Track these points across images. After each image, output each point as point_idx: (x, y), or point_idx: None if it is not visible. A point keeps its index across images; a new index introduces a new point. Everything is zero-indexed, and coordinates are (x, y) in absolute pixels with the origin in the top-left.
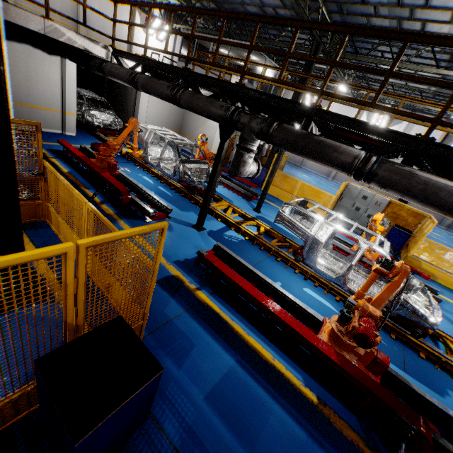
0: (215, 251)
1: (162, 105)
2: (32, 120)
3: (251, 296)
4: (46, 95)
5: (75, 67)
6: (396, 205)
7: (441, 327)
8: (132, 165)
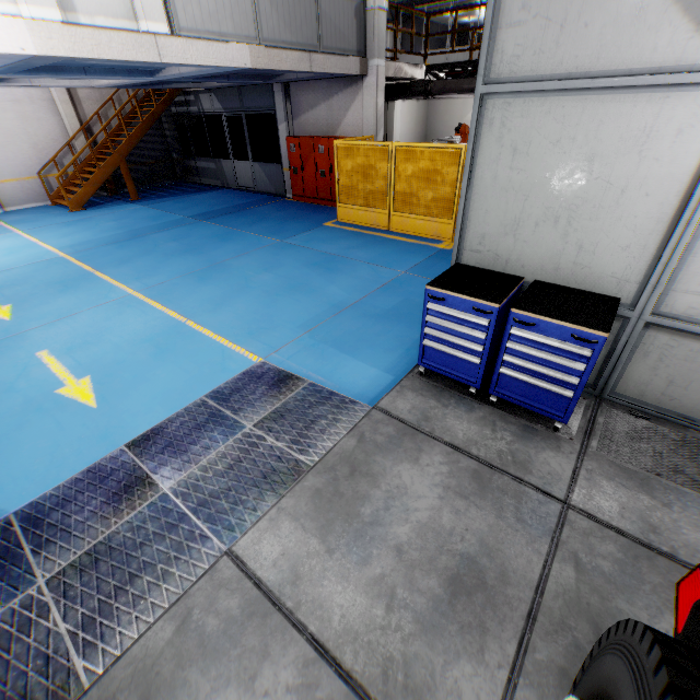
0: None
1: (409, 118)
2: None
3: None
4: None
5: None
6: None
7: None
8: None
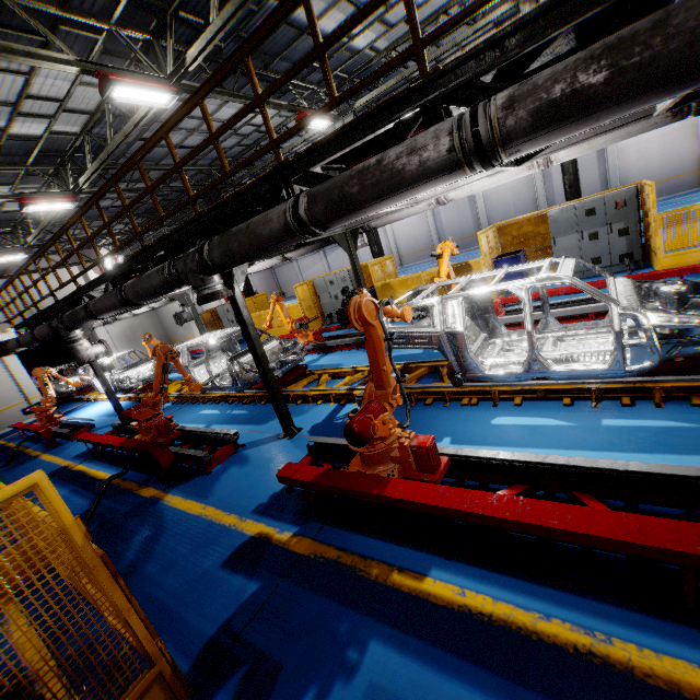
0: (114, 430)
1: (130, 332)
2: (3, 424)
3: (94, 442)
4: (4, 396)
5: (17, 358)
6: (365, 268)
7: (351, 364)
8: (96, 406)
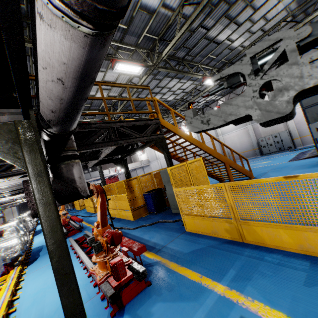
0: None
1: None
2: None
3: None
4: (9, 219)
5: (15, 207)
6: None
7: None
8: None
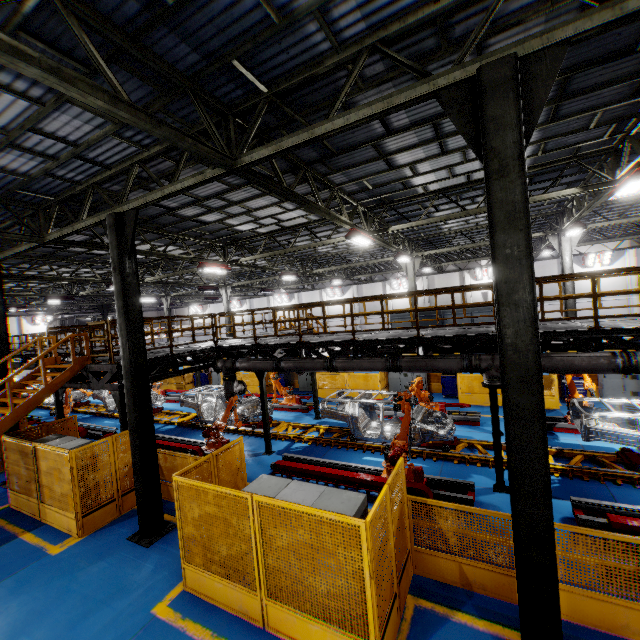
0: None
1: None
2: None
3: None
4: None
5: None
6: None
7: None
8: None
